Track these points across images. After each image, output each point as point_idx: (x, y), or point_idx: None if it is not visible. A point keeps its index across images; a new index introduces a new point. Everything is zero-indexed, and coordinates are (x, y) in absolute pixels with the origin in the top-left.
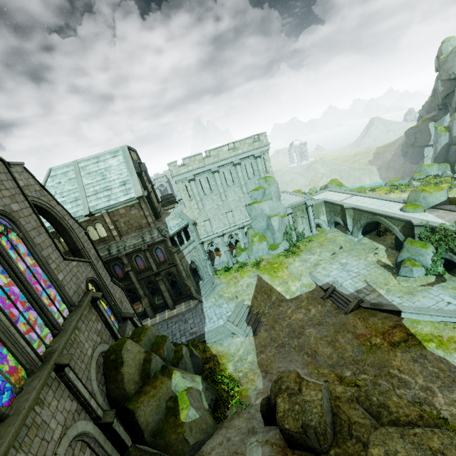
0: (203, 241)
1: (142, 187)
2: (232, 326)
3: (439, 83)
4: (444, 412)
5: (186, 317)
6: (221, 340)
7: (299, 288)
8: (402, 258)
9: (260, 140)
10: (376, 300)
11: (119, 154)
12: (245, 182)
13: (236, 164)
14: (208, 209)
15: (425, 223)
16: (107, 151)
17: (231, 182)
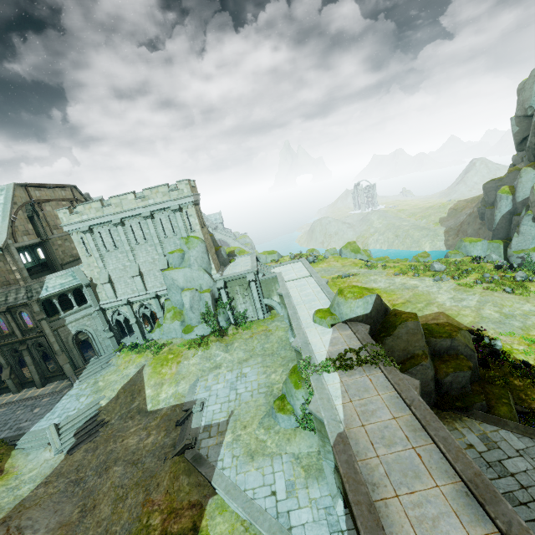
0: (104, 307)
1: (29, 234)
2: (52, 433)
3: (513, 120)
4: None
5: (40, 402)
6: (31, 449)
7: (168, 398)
8: (283, 392)
9: (179, 188)
10: (208, 450)
11: (2, 194)
12: (161, 240)
13: (144, 217)
14: (112, 269)
15: (299, 349)
16: None
17: (143, 238)
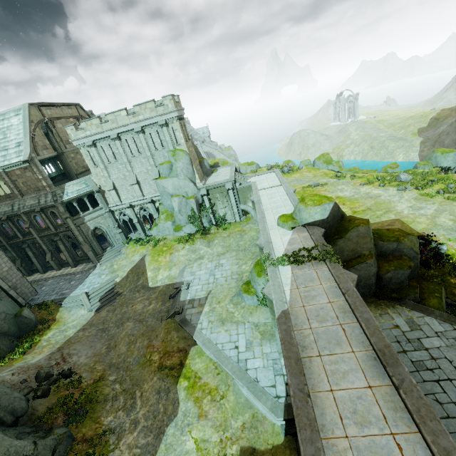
0: (112, 209)
1: (47, 149)
2: (84, 298)
3: None
4: (117, 451)
5: (75, 277)
6: (72, 308)
7: (163, 279)
8: (249, 279)
9: (164, 104)
10: (191, 316)
11: (21, 113)
12: (153, 153)
13: (136, 132)
14: (115, 179)
15: (262, 246)
16: (12, 108)
17: (137, 151)
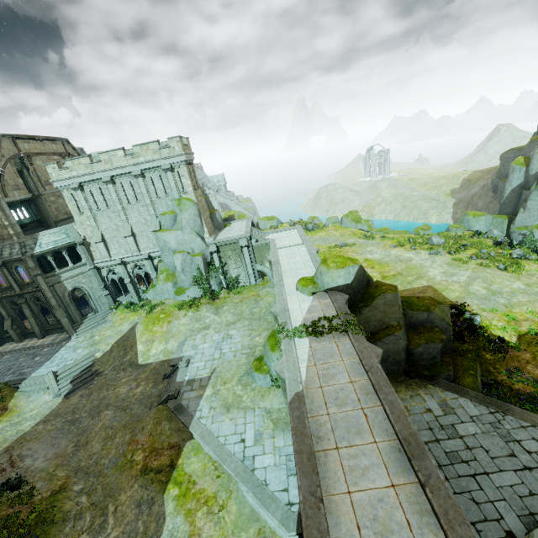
0: (99, 266)
1: (20, 189)
2: (51, 379)
3: None
4: None
5: (41, 352)
6: (32, 392)
7: (157, 354)
8: (262, 354)
9: (170, 146)
10: (189, 401)
11: None
12: (153, 201)
13: (135, 175)
14: (104, 229)
15: (277, 314)
16: None
17: (134, 198)
